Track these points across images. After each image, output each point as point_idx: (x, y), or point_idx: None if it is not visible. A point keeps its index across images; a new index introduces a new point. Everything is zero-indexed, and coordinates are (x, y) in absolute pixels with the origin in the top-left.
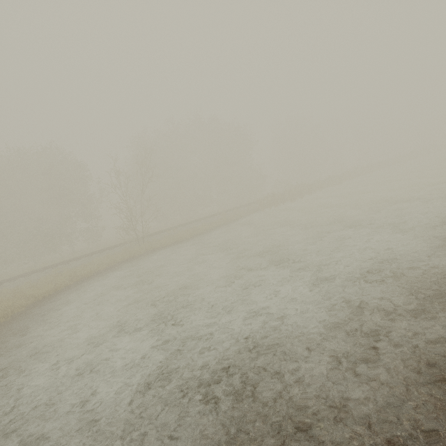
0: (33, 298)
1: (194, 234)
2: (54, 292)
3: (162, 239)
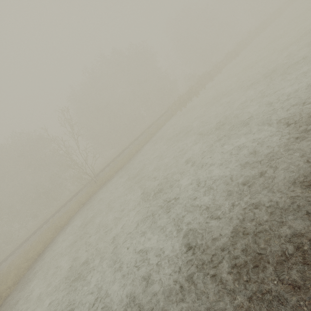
0: (33, 258)
1: (129, 158)
2: (45, 247)
3: (107, 173)
